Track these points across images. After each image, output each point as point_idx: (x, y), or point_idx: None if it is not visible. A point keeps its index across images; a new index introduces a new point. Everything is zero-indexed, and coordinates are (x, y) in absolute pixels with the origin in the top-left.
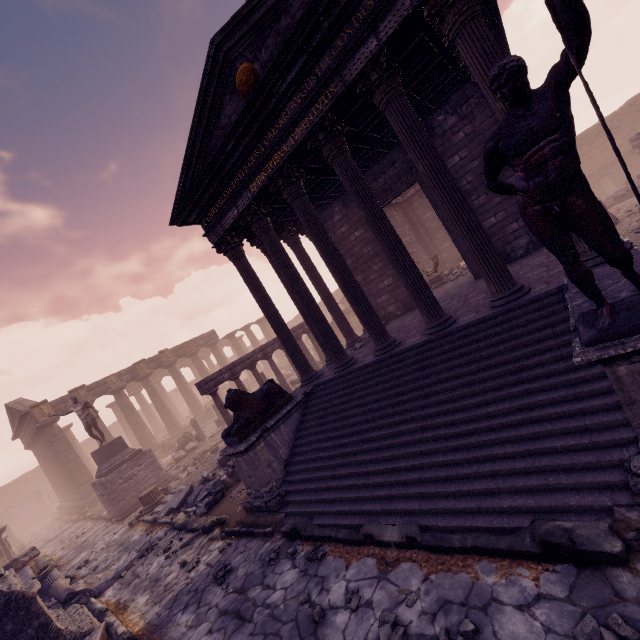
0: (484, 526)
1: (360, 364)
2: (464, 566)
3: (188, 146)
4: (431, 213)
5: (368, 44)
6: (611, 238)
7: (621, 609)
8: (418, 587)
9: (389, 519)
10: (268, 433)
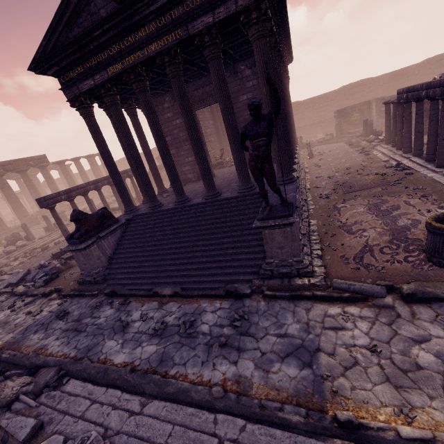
0: (208, 287)
1: (165, 208)
2: (196, 301)
3: (57, 13)
4: None
5: (207, 17)
6: (273, 183)
7: (243, 309)
8: (175, 310)
9: (167, 285)
10: (100, 240)
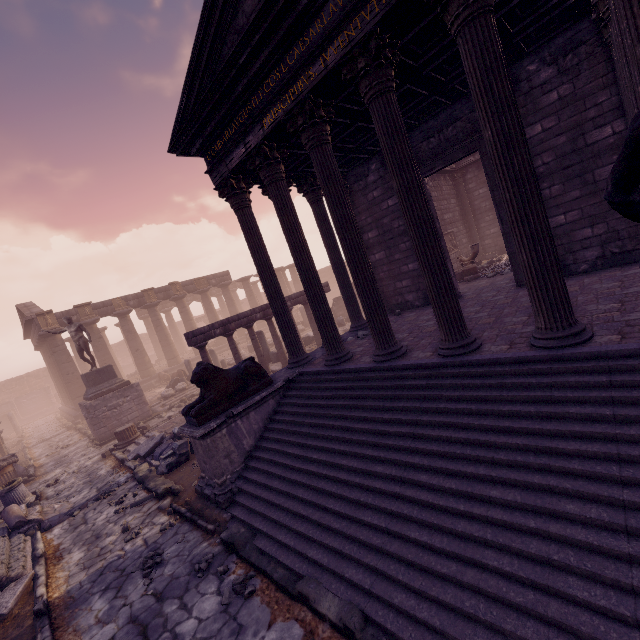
0: None
1: (353, 365)
2: None
3: (194, 50)
4: (485, 190)
5: None
6: None
7: None
8: None
9: (332, 583)
10: (234, 419)
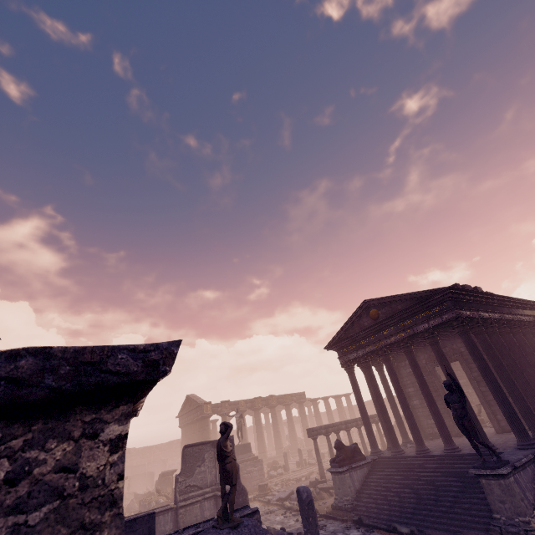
0: (441, 533)
1: (406, 454)
2: None
3: (343, 325)
4: None
5: (424, 325)
6: (475, 436)
7: None
8: None
9: (405, 525)
10: (351, 470)
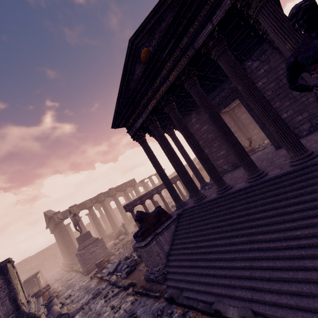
0: None
1: (208, 198)
2: None
3: (119, 90)
4: (245, 115)
5: (207, 27)
6: None
7: None
8: None
9: (231, 301)
10: (157, 236)
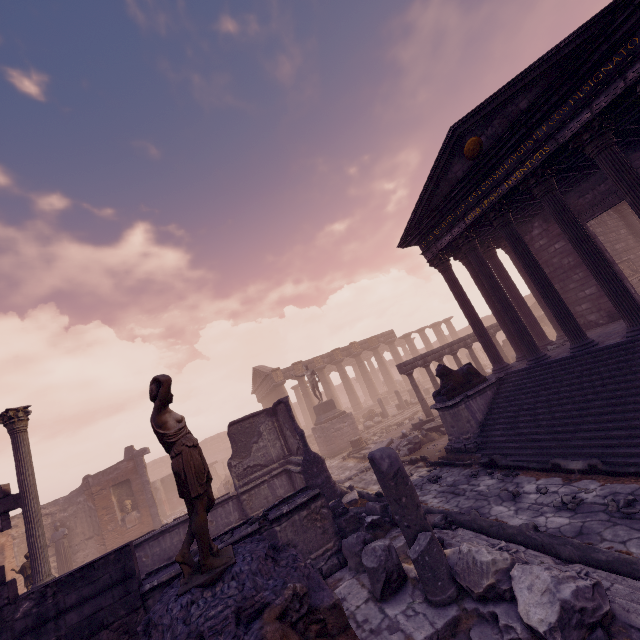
0: None
1: (554, 358)
2: (635, 481)
3: (421, 195)
4: None
5: (582, 116)
6: None
7: None
8: (595, 488)
9: (574, 458)
10: (467, 400)
